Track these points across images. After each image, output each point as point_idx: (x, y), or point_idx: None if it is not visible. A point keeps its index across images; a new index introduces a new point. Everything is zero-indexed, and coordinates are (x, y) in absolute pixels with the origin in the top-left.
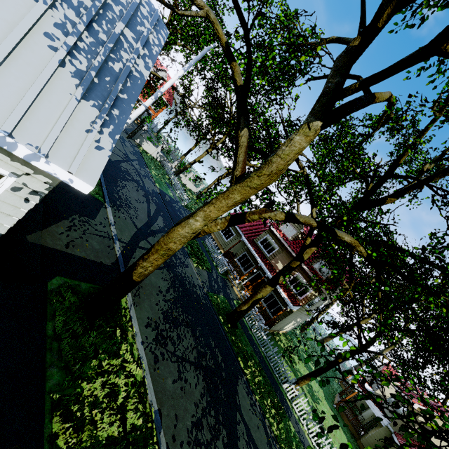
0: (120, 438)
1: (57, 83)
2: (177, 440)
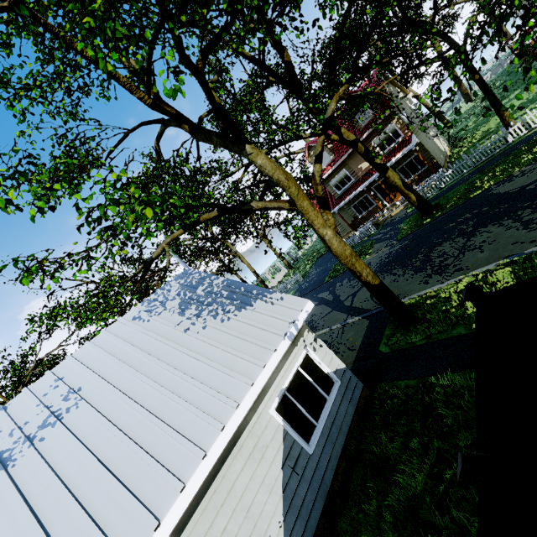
0: (517, 280)
1: (248, 318)
2: (535, 239)
